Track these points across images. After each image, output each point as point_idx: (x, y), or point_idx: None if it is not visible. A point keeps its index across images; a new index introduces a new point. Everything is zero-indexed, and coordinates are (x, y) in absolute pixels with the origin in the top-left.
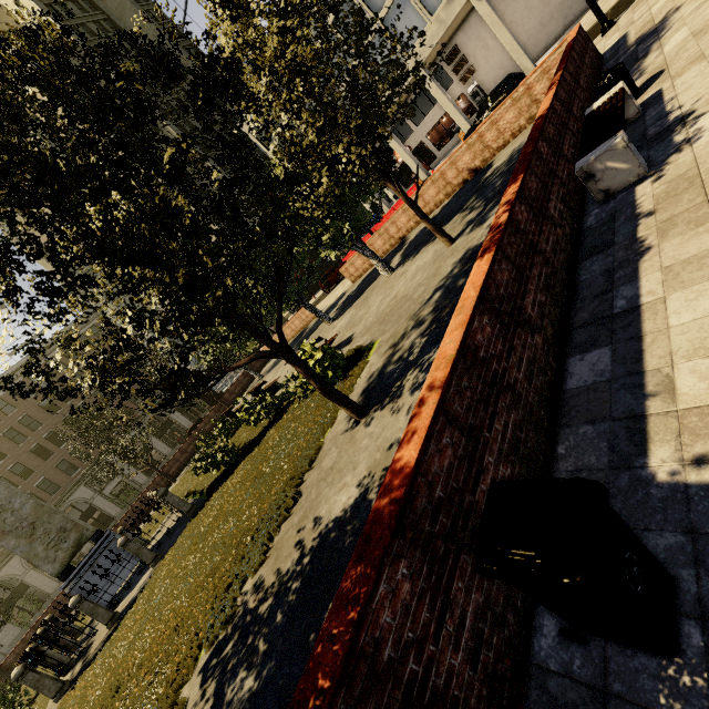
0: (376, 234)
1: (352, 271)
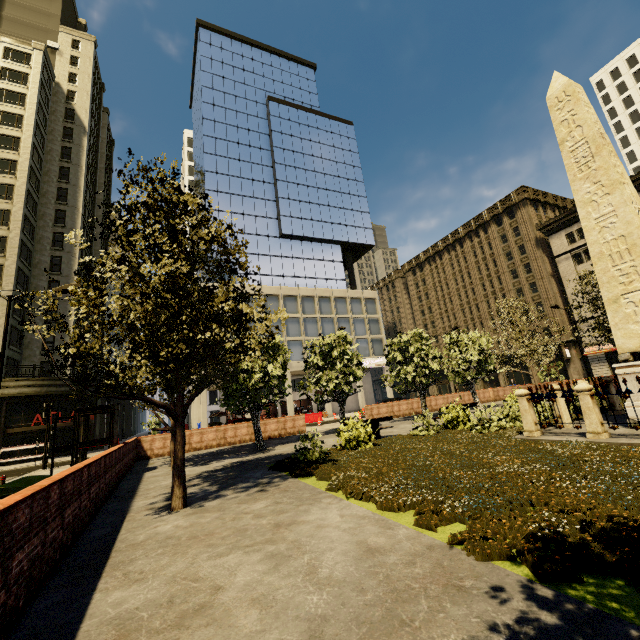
0: (405, 401)
1: (374, 413)
